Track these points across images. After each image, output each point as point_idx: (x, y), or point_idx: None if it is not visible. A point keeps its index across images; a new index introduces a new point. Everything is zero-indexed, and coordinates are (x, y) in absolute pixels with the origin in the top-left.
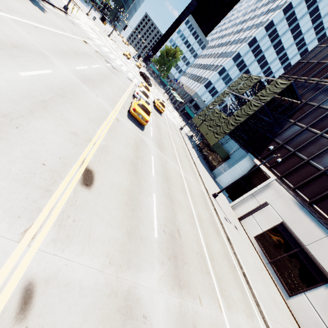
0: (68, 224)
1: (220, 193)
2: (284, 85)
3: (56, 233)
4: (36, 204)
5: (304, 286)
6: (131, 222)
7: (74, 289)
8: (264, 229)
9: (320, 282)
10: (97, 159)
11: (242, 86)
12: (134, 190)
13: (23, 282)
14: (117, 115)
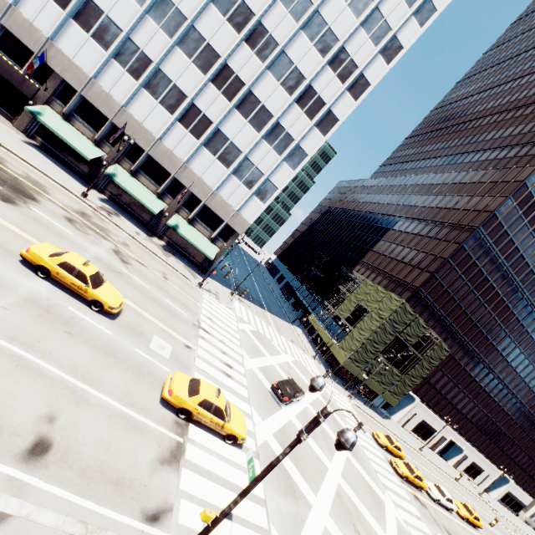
0: None
1: (398, 427)
2: (447, 353)
3: None
4: None
5: (428, 436)
6: None
7: None
8: (415, 425)
9: (433, 433)
10: None
11: (409, 330)
12: None
13: None
14: None
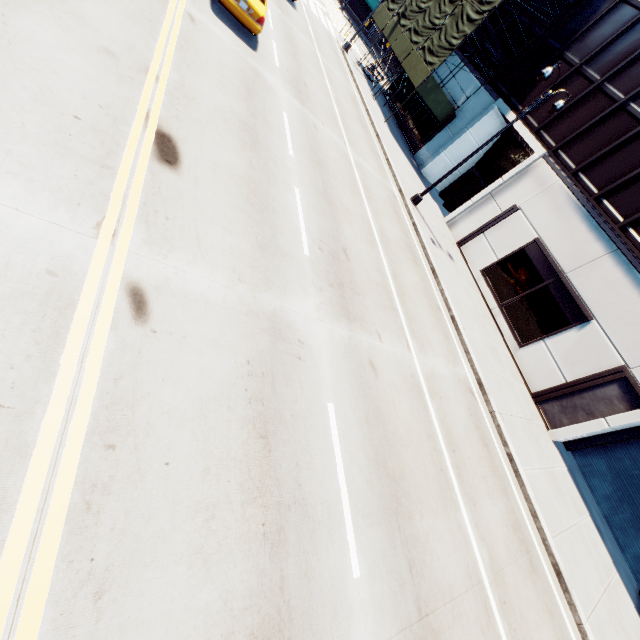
0: (159, 222)
1: (427, 198)
2: None
3: (146, 234)
4: (96, 187)
5: (546, 332)
6: (263, 230)
7: (198, 303)
8: (501, 256)
9: (572, 323)
10: (172, 114)
11: None
12: (257, 180)
13: (126, 286)
14: (186, 5)
